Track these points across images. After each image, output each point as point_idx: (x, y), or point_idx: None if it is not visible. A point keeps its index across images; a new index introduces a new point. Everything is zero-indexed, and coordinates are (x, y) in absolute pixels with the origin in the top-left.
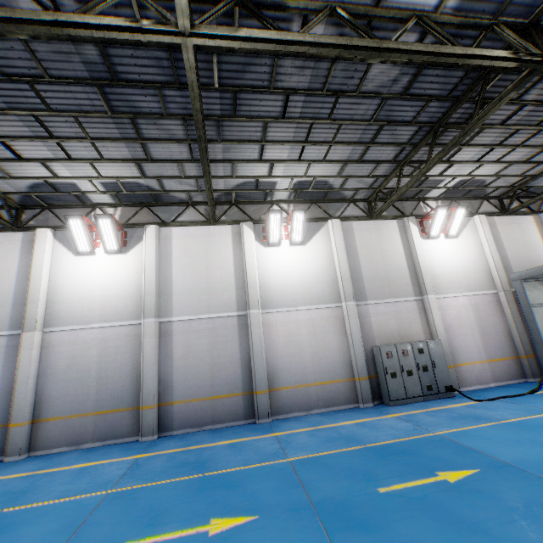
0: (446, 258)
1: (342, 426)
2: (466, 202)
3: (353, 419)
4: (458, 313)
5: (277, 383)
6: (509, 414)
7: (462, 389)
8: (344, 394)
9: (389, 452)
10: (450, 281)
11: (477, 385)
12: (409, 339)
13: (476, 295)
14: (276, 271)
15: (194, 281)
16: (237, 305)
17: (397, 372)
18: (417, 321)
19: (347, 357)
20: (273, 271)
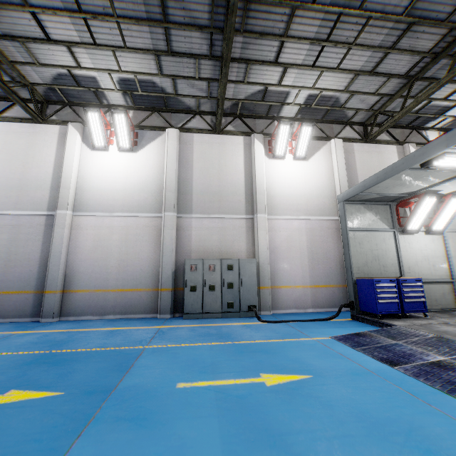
0: (290, 179)
1: (93, 331)
2: (326, 125)
3: (120, 326)
4: (290, 236)
5: (75, 285)
6: (261, 336)
7: (276, 311)
8: (145, 304)
9: (48, 360)
10: (288, 203)
11: (293, 309)
12: (229, 256)
13: (314, 220)
14: (98, 175)
15: (7, 177)
16: (49, 205)
17: (198, 286)
18: (242, 239)
19: (156, 267)
20: (95, 175)
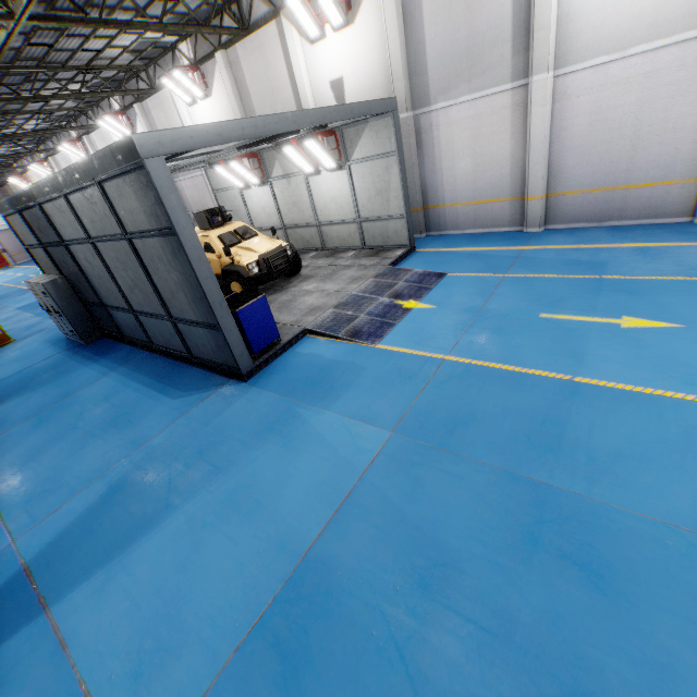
0: None
1: None
2: None
3: None
4: None
5: None
6: None
7: None
8: None
9: None
10: None
11: None
12: (207, 207)
13: None
14: None
15: None
16: None
17: None
18: (207, 193)
19: None
20: None
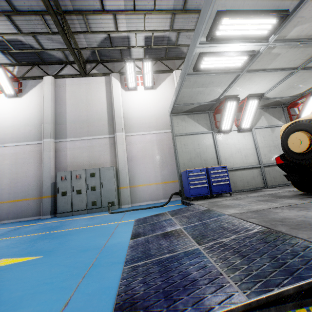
0: (142, 105)
1: None
2: (170, 61)
3: None
4: (144, 147)
5: None
6: (84, 224)
7: (135, 204)
8: (32, 209)
9: None
10: (142, 122)
11: (149, 201)
12: (97, 167)
13: (163, 133)
14: None
15: None
16: None
17: (67, 192)
18: (106, 153)
19: (40, 181)
20: None
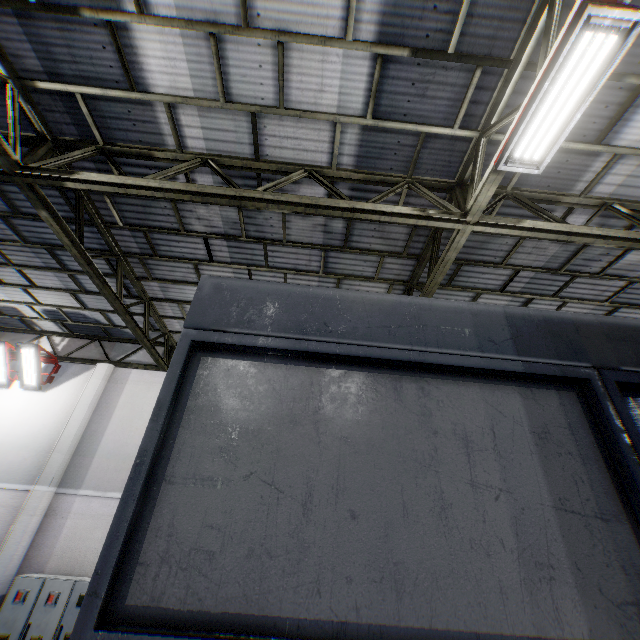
0: None
1: None
2: None
3: None
4: None
5: None
6: None
7: None
8: None
9: None
10: None
11: None
12: None
13: None
14: None
15: None
16: None
17: (12, 637)
18: None
19: None
20: None
